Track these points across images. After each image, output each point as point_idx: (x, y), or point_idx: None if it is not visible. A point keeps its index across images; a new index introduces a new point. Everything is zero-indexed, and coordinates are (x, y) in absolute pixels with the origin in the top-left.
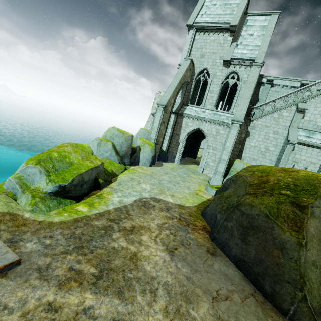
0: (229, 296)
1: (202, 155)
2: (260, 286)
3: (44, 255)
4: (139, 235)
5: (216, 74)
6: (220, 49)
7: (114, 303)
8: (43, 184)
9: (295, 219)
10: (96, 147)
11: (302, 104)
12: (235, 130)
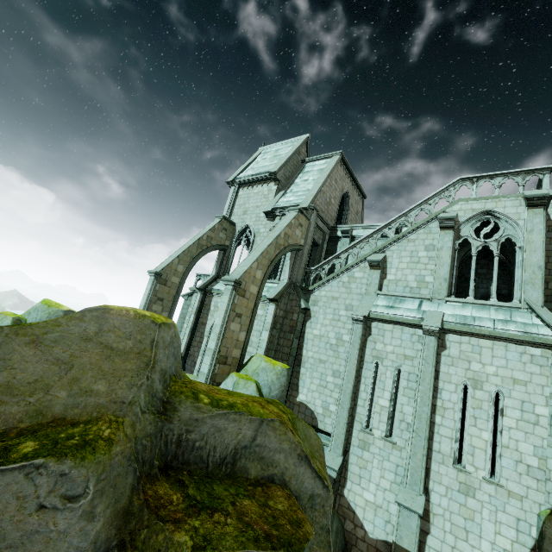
0: None
1: None
2: None
3: None
4: None
5: (260, 232)
6: (264, 201)
7: None
8: None
9: None
10: None
11: (377, 254)
12: (227, 295)
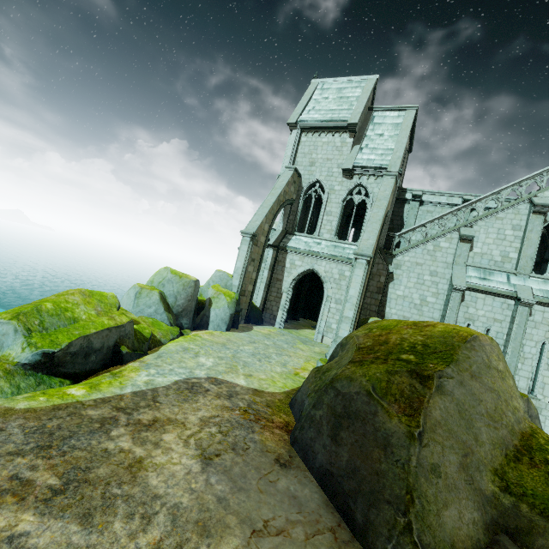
0: (287, 530)
1: (320, 312)
2: (349, 514)
3: None
4: (159, 433)
5: (334, 189)
6: (337, 154)
7: (69, 530)
8: (17, 351)
9: (411, 397)
10: (133, 298)
11: (466, 228)
12: (362, 268)
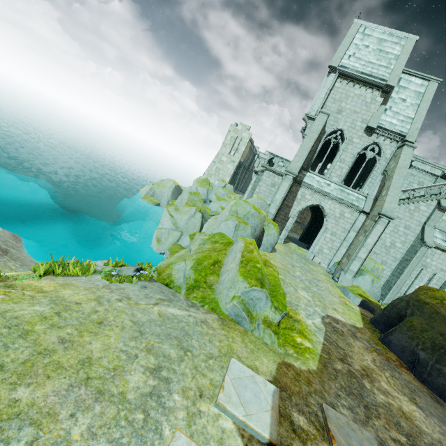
0: None
1: (316, 238)
2: None
3: (363, 423)
4: (379, 383)
5: (353, 141)
6: (364, 109)
7: None
8: (271, 313)
9: None
10: (233, 229)
11: (445, 200)
12: (383, 226)
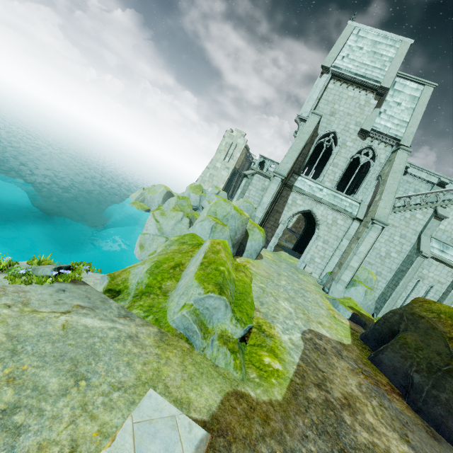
0: None
1: (308, 246)
2: None
3: None
4: (363, 415)
5: (346, 144)
6: (358, 112)
7: None
8: (231, 327)
9: None
10: (208, 231)
11: (441, 208)
12: (376, 232)
